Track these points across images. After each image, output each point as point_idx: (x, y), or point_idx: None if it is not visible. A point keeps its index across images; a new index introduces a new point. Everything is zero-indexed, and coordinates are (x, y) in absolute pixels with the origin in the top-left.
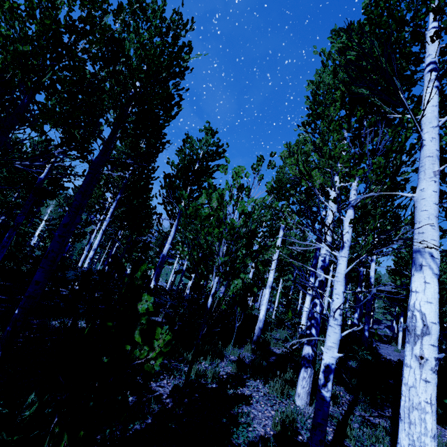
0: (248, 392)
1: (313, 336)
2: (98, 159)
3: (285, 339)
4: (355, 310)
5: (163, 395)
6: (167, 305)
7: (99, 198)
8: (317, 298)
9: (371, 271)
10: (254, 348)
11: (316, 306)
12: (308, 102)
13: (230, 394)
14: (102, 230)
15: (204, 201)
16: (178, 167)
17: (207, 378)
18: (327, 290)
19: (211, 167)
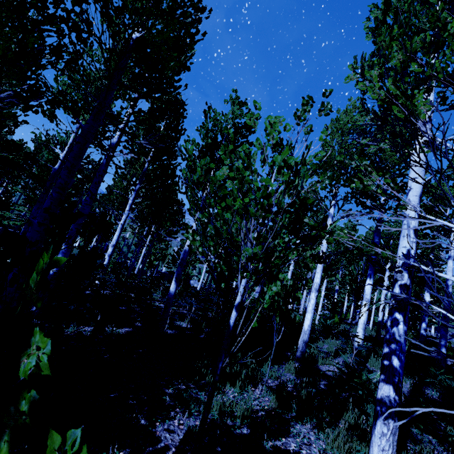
0: (295, 445)
1: (395, 370)
2: (88, 125)
3: (335, 353)
4: (422, 318)
5: (169, 449)
6: (193, 309)
7: (121, 191)
8: (399, 312)
9: (448, 271)
10: (298, 367)
11: (398, 323)
12: (370, 36)
13: (267, 450)
14: (120, 224)
15: (226, 172)
16: (199, 145)
17: (235, 417)
18: (382, 293)
19: (240, 144)
